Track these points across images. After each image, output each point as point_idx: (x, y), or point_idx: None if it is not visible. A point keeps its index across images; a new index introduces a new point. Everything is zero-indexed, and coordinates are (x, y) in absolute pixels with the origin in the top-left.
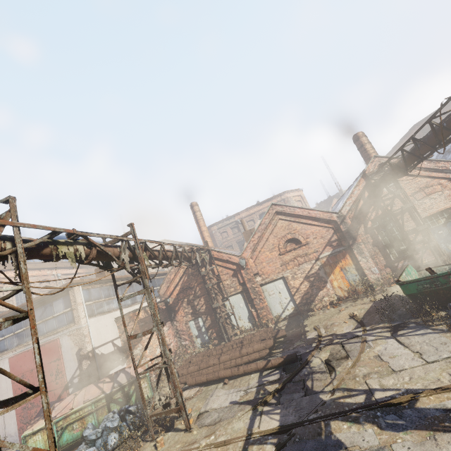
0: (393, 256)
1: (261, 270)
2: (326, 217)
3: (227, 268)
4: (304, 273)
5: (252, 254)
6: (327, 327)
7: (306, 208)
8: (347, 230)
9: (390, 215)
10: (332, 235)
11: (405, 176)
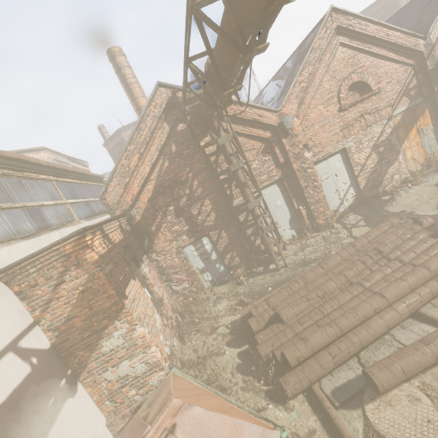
0: None
1: (311, 138)
2: (411, 44)
3: (253, 139)
4: (373, 140)
5: (298, 109)
6: None
7: (384, 26)
8: (434, 69)
9: None
10: (411, 79)
11: None
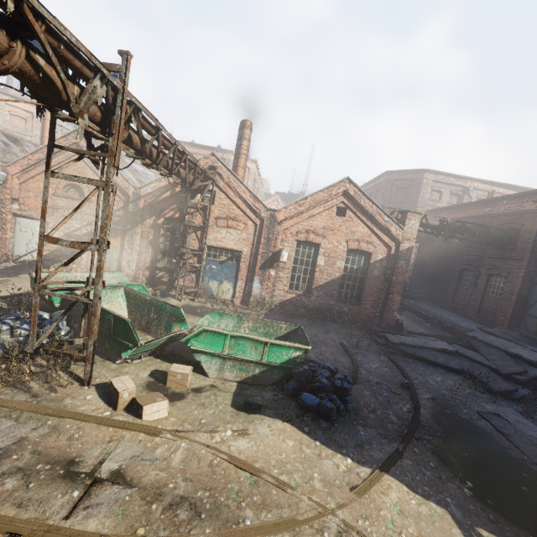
0: (162, 264)
1: (23, 198)
2: (123, 185)
3: None
4: (69, 229)
5: (22, 175)
6: (1, 284)
7: None
8: (134, 213)
9: (183, 225)
10: (119, 209)
11: (225, 196)
